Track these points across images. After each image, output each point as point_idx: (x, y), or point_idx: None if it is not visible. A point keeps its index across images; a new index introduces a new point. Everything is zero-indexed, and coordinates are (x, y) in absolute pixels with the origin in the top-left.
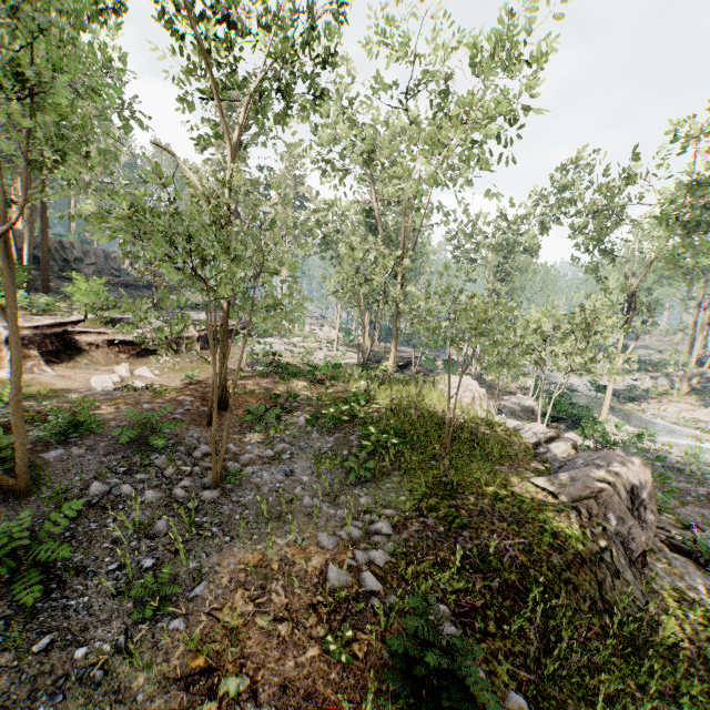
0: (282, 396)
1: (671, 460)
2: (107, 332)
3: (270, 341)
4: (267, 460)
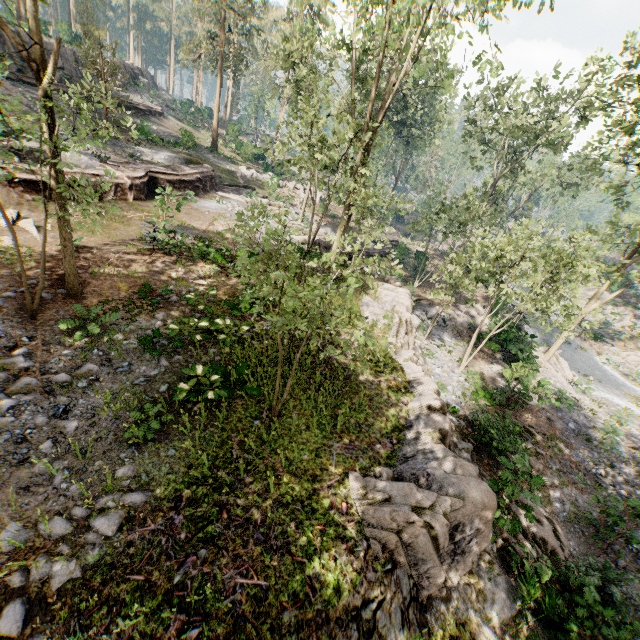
0: (165, 285)
1: (589, 424)
2: (5, 166)
3: (231, 197)
4: (54, 387)
